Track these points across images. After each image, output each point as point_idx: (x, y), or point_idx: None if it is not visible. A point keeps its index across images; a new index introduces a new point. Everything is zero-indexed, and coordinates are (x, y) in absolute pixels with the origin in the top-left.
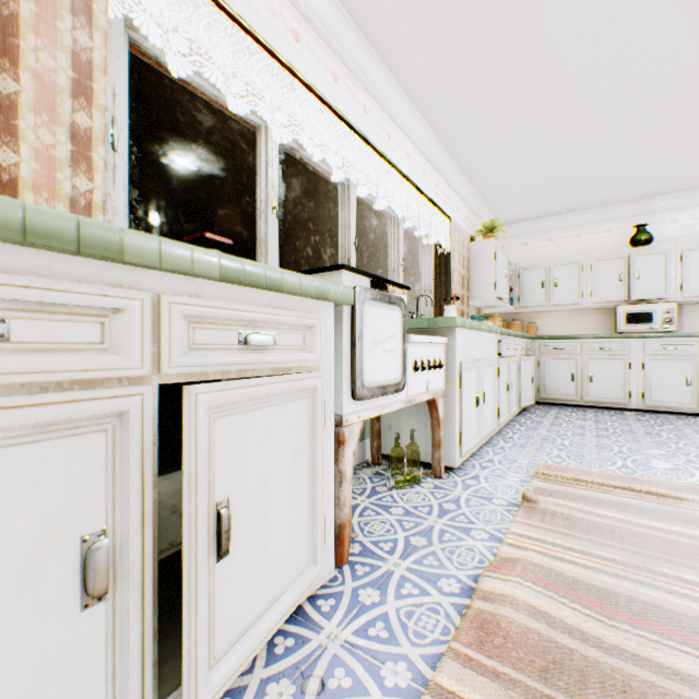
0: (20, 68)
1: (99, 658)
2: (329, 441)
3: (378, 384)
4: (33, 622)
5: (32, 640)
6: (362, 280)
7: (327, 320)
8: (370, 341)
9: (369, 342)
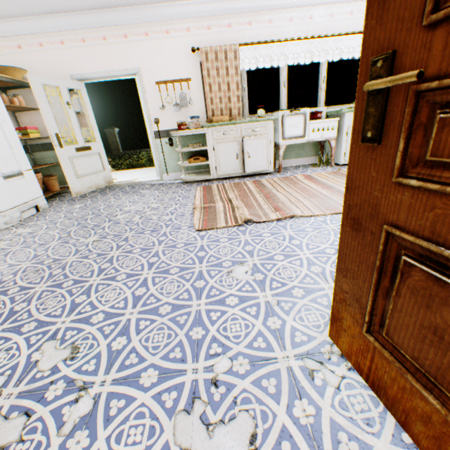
0: (230, 91)
1: (238, 164)
2: (272, 148)
3: (291, 136)
4: (233, 158)
5: (233, 160)
6: (286, 111)
7: (271, 124)
8: (288, 126)
9: (287, 126)
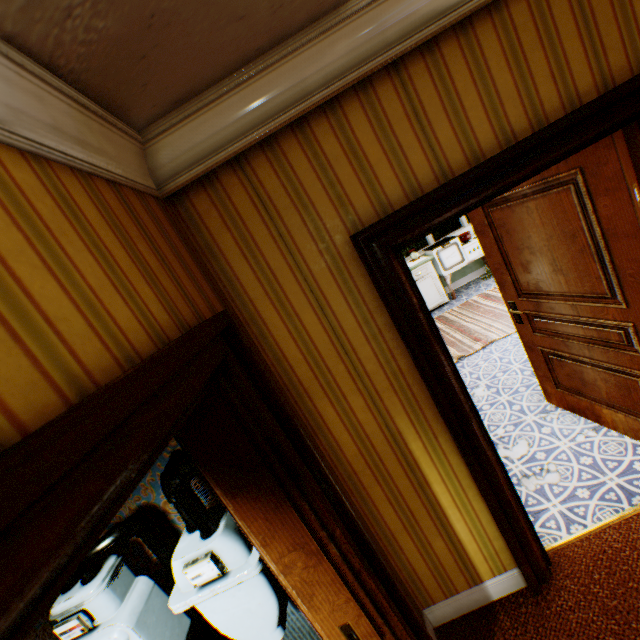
0: None
1: None
2: (438, 282)
3: (451, 266)
4: None
5: None
6: (438, 248)
7: (429, 264)
8: (445, 259)
9: (444, 259)
